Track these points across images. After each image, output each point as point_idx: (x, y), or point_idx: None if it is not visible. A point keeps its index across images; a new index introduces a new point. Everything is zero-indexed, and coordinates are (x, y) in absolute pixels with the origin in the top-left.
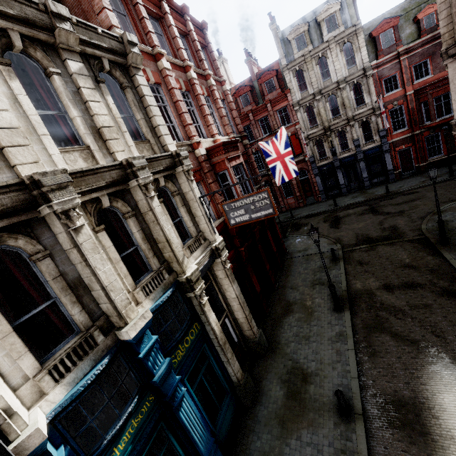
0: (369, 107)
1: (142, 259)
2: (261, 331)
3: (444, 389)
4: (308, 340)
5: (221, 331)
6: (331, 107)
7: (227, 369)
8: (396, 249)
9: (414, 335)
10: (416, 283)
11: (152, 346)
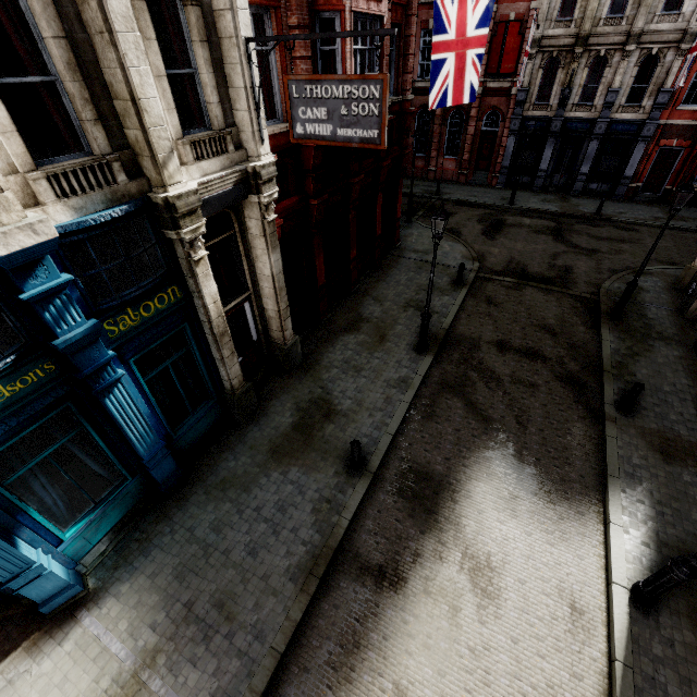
0: (680, 26)
1: (68, 118)
2: (298, 340)
3: (484, 478)
4: (358, 373)
5: (221, 315)
6: None
7: (219, 370)
8: (549, 300)
9: (492, 413)
10: (540, 354)
11: (59, 290)
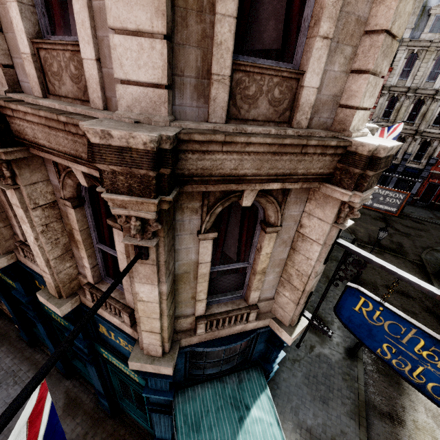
0: None
1: None
2: None
3: None
4: (326, 299)
5: None
6: (412, 110)
7: None
8: (399, 262)
9: None
10: (410, 295)
11: None
